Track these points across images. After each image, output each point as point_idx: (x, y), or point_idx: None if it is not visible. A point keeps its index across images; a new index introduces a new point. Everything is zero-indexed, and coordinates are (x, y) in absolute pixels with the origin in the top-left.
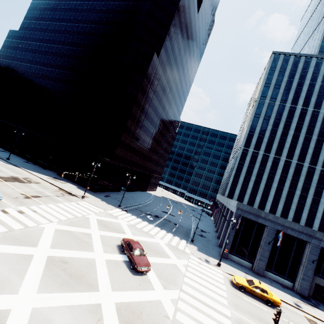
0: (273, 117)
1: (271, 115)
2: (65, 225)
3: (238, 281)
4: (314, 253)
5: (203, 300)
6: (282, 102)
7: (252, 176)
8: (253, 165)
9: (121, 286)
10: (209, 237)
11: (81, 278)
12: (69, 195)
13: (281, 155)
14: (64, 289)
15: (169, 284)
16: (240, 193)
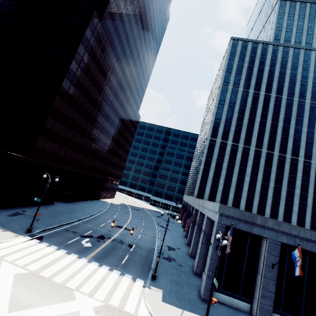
0: (238, 104)
1: (236, 102)
2: None
3: None
4: None
5: None
6: (245, 88)
7: (223, 170)
8: (222, 158)
9: None
10: (180, 259)
11: None
12: None
13: (250, 144)
14: None
15: None
16: (211, 191)
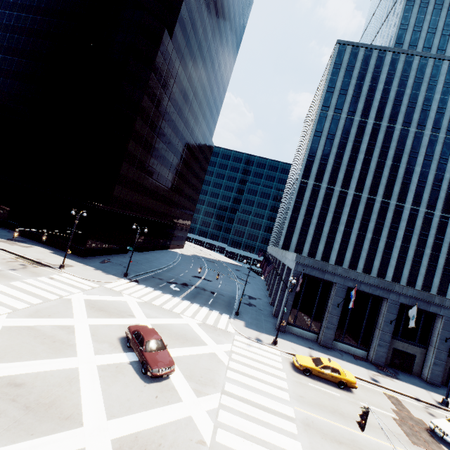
0: (338, 136)
1: (336, 133)
2: (24, 317)
3: (301, 363)
4: (392, 312)
5: (255, 402)
6: (349, 114)
7: (313, 218)
8: (314, 203)
9: (125, 407)
10: (260, 305)
11: (49, 408)
12: (36, 265)
13: (348, 187)
14: (11, 437)
15: (204, 387)
16: (299, 241)
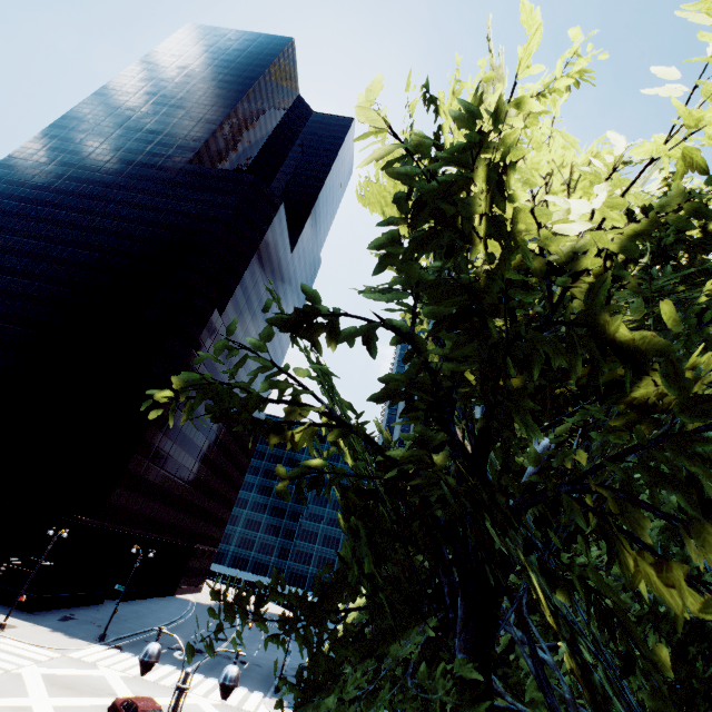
0: None
1: None
2: None
3: None
4: None
5: None
6: None
7: None
8: None
9: None
10: None
11: None
12: None
13: None
14: None
15: None
16: None
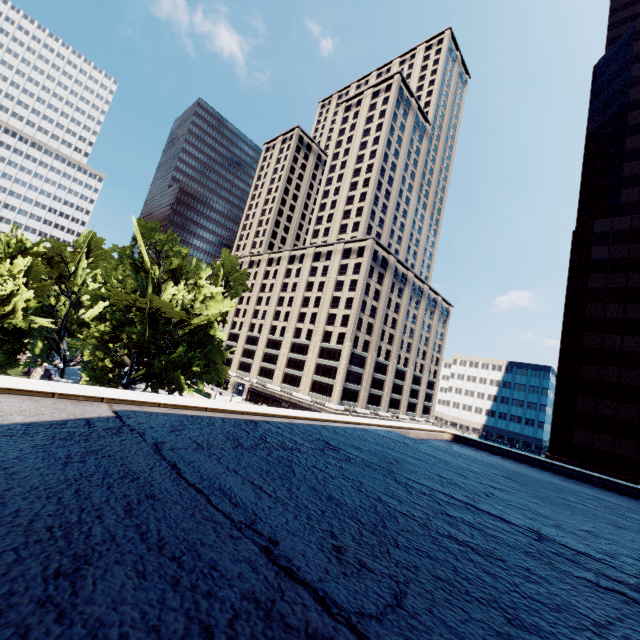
0: None
1: None
2: None
3: None
4: None
5: None
6: None
7: None
8: None
9: None
10: None
11: None
12: None
13: None
14: None
15: None
16: None
